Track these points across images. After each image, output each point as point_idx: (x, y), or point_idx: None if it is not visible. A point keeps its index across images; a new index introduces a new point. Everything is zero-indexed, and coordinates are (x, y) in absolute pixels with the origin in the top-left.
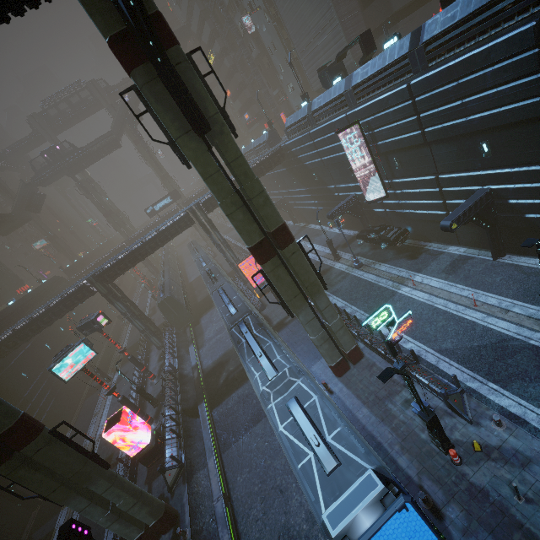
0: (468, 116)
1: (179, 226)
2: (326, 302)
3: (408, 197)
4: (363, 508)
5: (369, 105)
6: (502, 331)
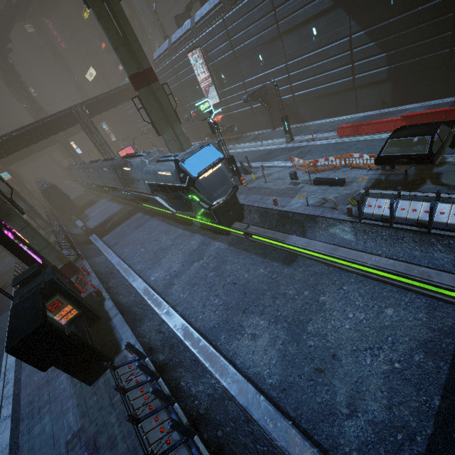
0: (252, 39)
1: (63, 121)
2: (180, 131)
3: (232, 101)
4: (192, 150)
5: (205, 35)
6: (271, 148)
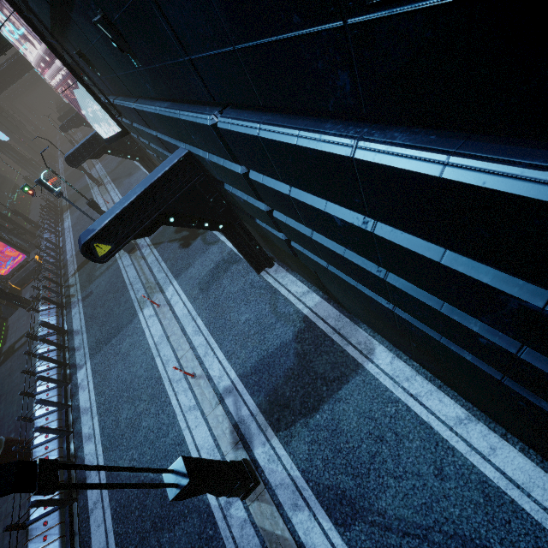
0: None
1: None
2: None
3: (148, 139)
4: None
5: None
6: (192, 452)
